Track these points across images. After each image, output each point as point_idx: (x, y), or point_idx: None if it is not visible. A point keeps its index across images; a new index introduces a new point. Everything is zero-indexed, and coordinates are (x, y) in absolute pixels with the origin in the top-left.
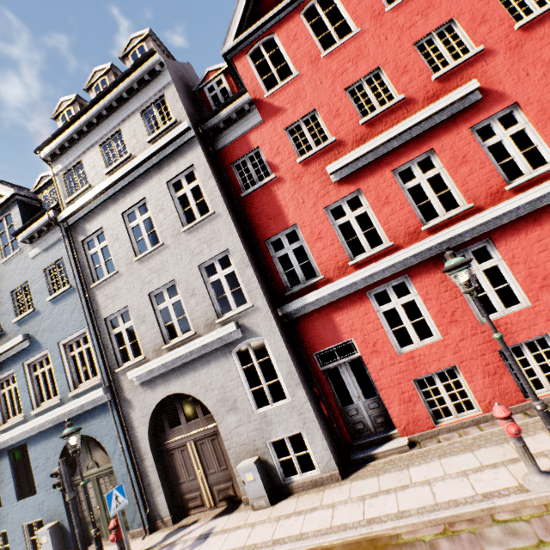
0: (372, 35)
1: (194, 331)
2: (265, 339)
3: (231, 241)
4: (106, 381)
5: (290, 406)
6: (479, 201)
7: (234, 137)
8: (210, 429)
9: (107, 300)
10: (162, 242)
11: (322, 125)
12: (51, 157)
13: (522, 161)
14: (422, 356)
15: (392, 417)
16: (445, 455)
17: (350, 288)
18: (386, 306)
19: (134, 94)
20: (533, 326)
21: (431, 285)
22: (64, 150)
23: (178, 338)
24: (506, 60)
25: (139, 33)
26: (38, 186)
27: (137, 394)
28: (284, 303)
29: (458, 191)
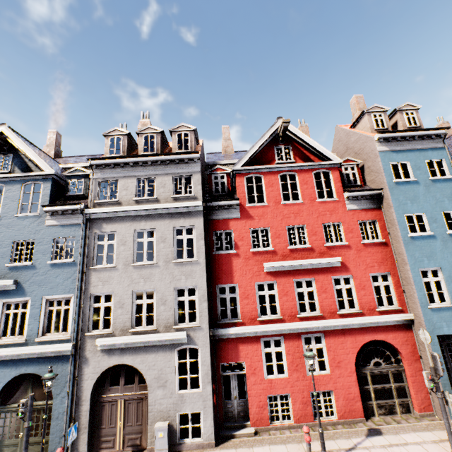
0: (307, 208)
1: (156, 327)
2: (200, 348)
3: (201, 281)
4: (74, 339)
5: (200, 394)
6: (325, 313)
7: (221, 217)
8: (140, 394)
9: (99, 281)
10: (157, 262)
11: (269, 237)
12: (96, 166)
13: (346, 302)
14: (276, 383)
15: (250, 414)
16: (272, 443)
17: (253, 333)
18: (267, 349)
19: (173, 163)
20: (327, 384)
21: (292, 347)
22: (107, 166)
23: (142, 327)
24: (354, 254)
25: (189, 125)
26: (71, 173)
27: (95, 355)
28: (214, 327)
29: (318, 303)
